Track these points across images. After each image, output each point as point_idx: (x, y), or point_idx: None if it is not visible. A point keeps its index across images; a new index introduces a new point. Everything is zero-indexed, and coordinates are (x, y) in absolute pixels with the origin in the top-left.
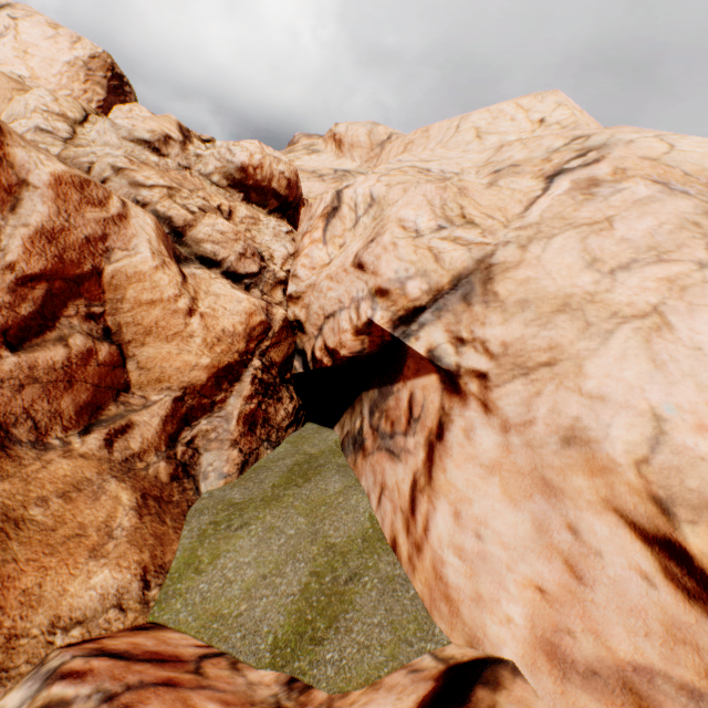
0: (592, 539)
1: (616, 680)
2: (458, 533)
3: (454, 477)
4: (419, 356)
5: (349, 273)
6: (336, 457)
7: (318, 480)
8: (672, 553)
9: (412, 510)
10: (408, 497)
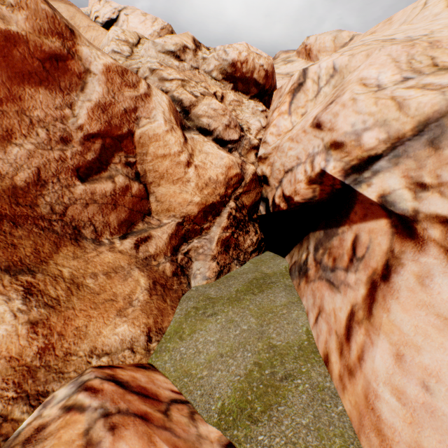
0: None
1: None
2: (398, 375)
3: (398, 319)
4: (369, 202)
5: (307, 133)
6: (284, 278)
7: (268, 293)
8: None
9: (346, 337)
10: (344, 324)
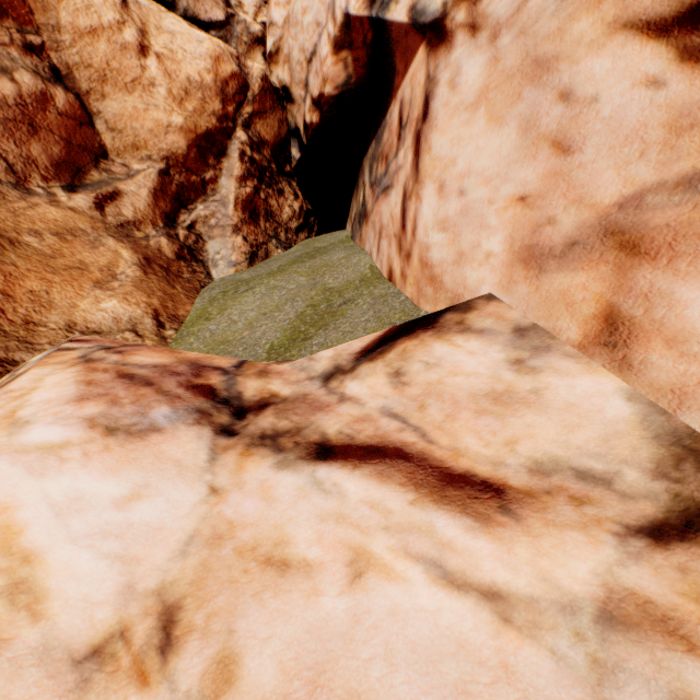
0: (588, 88)
1: (597, 235)
2: (442, 207)
3: (438, 149)
4: (403, 32)
5: None
6: (345, 244)
7: (323, 257)
8: (697, 22)
9: (402, 226)
10: (400, 216)
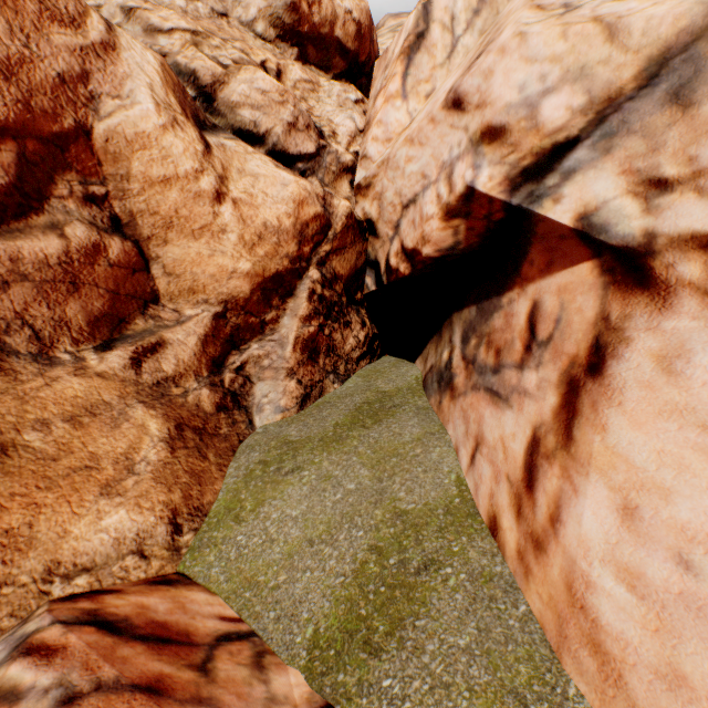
0: None
1: None
2: (629, 545)
3: (624, 443)
4: (557, 234)
5: (437, 123)
6: (416, 397)
7: (390, 424)
8: None
9: (527, 483)
10: (522, 462)
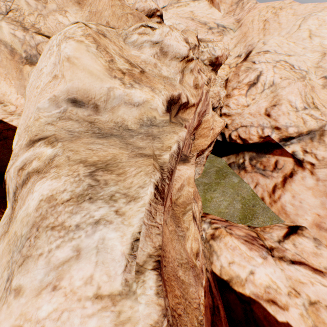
0: None
1: None
2: (293, 201)
3: (294, 188)
4: (286, 152)
5: (261, 116)
6: (229, 169)
7: (228, 177)
8: None
9: (272, 192)
10: (271, 189)
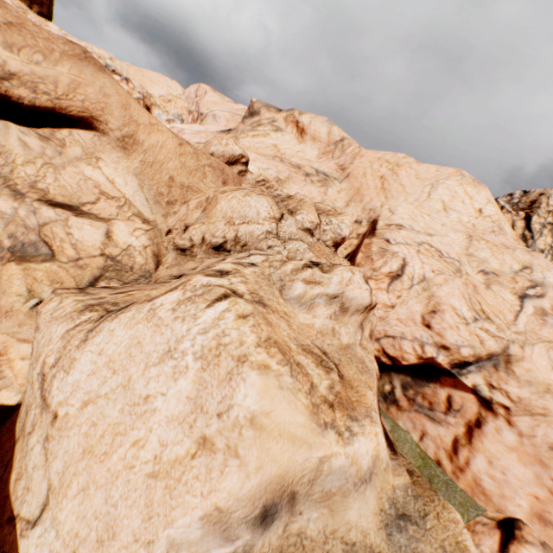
0: None
1: None
2: (491, 470)
3: (488, 446)
4: (463, 384)
5: (417, 325)
6: None
7: None
8: None
9: (454, 452)
10: (450, 445)
